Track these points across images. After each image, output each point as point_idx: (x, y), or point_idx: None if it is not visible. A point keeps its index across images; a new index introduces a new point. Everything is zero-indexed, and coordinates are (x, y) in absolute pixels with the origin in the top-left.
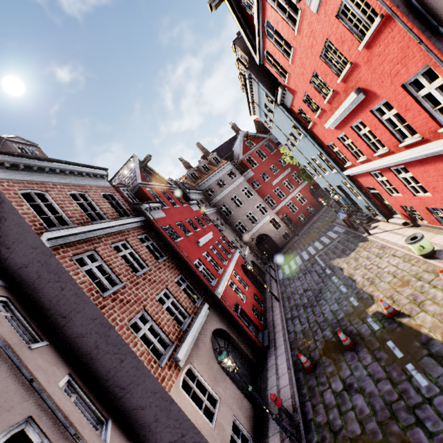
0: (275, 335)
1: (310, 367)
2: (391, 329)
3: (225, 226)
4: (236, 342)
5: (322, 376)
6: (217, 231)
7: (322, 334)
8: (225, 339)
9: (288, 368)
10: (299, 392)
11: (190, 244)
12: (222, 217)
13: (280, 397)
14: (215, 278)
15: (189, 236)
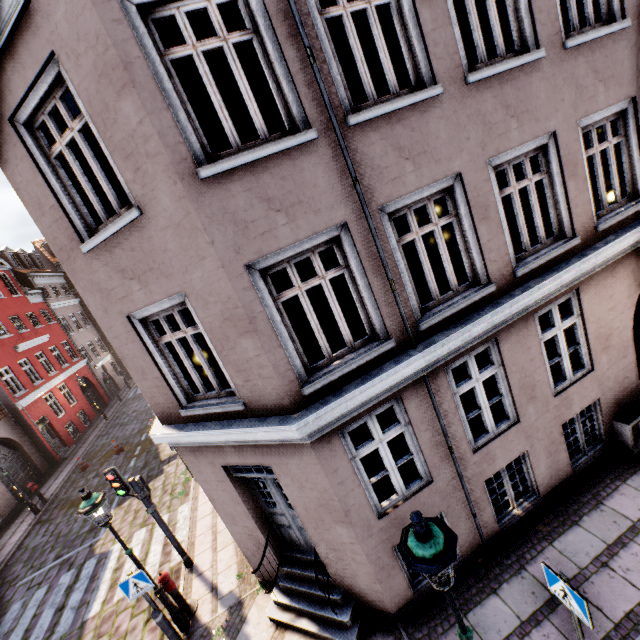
0: (80, 449)
1: (84, 467)
2: (148, 439)
3: (84, 326)
4: (26, 453)
5: (88, 472)
6: (62, 333)
7: (113, 445)
8: (13, 449)
9: (69, 471)
10: (65, 485)
11: (2, 349)
12: (85, 313)
13: (47, 491)
14: (26, 389)
15: (5, 338)
